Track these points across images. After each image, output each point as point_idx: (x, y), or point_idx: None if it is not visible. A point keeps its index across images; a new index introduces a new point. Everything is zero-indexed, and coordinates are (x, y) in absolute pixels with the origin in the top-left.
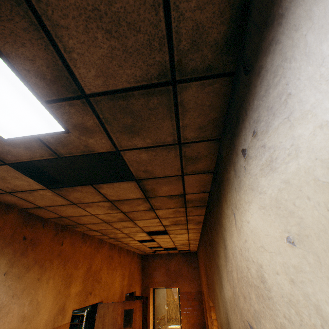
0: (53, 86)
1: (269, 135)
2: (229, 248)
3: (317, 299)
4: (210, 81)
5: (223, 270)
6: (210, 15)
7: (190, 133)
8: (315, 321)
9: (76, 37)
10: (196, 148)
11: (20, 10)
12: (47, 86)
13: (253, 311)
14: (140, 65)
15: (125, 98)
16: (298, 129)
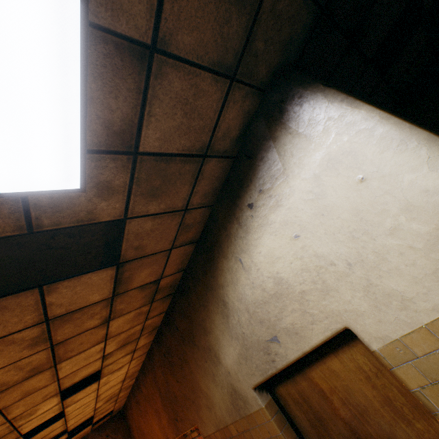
0: (112, 137)
1: (274, 189)
2: (233, 300)
3: (315, 251)
4: (223, 160)
5: (223, 336)
6: (235, 124)
7: (197, 199)
8: (316, 263)
9: (163, 109)
10: (195, 215)
11: (138, 77)
12: (105, 136)
13: (273, 320)
14: (191, 139)
15: (167, 162)
16: (292, 183)
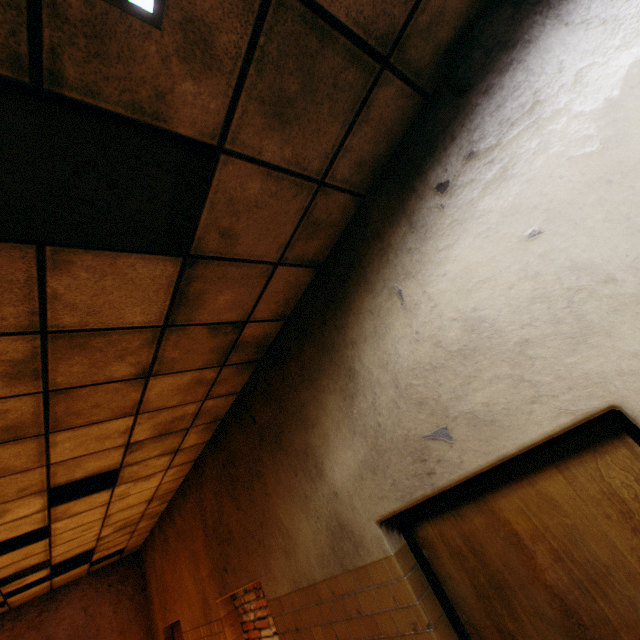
0: None
1: (502, 146)
2: (369, 366)
3: (572, 258)
4: (409, 92)
5: (337, 432)
6: (454, 9)
7: (345, 168)
8: (569, 282)
9: None
10: (331, 204)
11: None
12: None
13: (446, 399)
14: (376, 1)
15: (322, 38)
16: (549, 126)
